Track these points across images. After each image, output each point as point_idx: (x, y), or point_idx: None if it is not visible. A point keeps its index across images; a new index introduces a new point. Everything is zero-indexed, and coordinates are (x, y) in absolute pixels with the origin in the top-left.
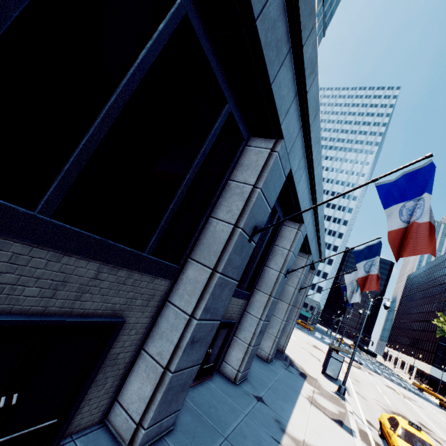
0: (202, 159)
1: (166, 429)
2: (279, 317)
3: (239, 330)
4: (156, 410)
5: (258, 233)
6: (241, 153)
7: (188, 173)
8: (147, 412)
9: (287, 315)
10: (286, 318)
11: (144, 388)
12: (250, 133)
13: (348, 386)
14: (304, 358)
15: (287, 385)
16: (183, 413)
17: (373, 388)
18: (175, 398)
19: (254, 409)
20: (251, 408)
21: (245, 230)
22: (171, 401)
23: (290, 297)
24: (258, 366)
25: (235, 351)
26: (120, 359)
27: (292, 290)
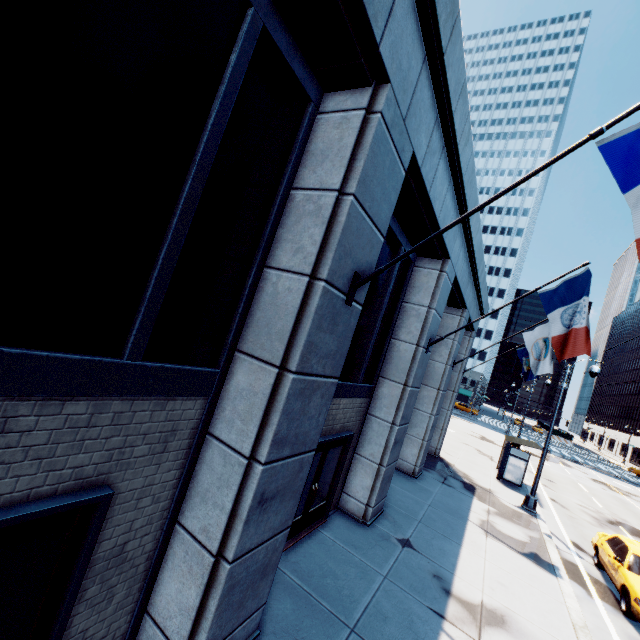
0: (215, 145)
1: (246, 639)
2: (424, 410)
3: (361, 444)
4: (212, 628)
5: (363, 286)
6: (308, 131)
7: (187, 177)
8: (196, 632)
9: (437, 406)
10: (435, 410)
11: (186, 592)
12: (321, 84)
13: (537, 492)
14: (468, 460)
15: (447, 510)
16: (278, 598)
17: (575, 487)
18: (251, 592)
19: (397, 563)
20: (393, 563)
21: (334, 282)
22: (243, 600)
23: (440, 379)
24: (401, 487)
25: (359, 476)
26: (132, 551)
27: (441, 368)
